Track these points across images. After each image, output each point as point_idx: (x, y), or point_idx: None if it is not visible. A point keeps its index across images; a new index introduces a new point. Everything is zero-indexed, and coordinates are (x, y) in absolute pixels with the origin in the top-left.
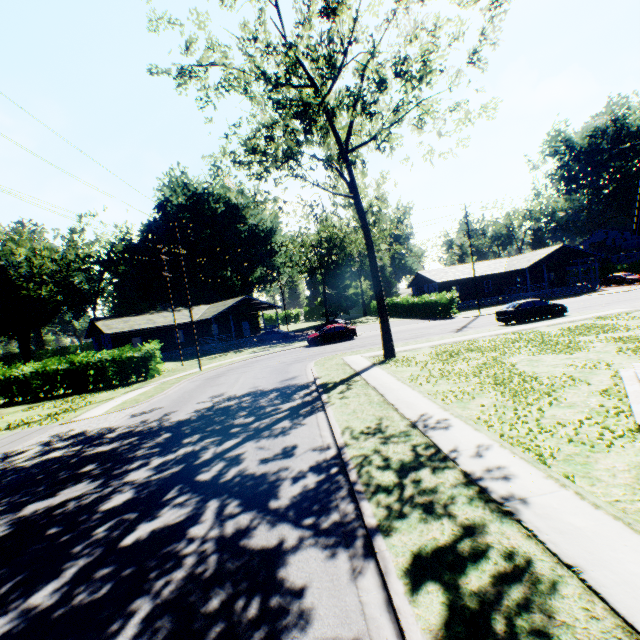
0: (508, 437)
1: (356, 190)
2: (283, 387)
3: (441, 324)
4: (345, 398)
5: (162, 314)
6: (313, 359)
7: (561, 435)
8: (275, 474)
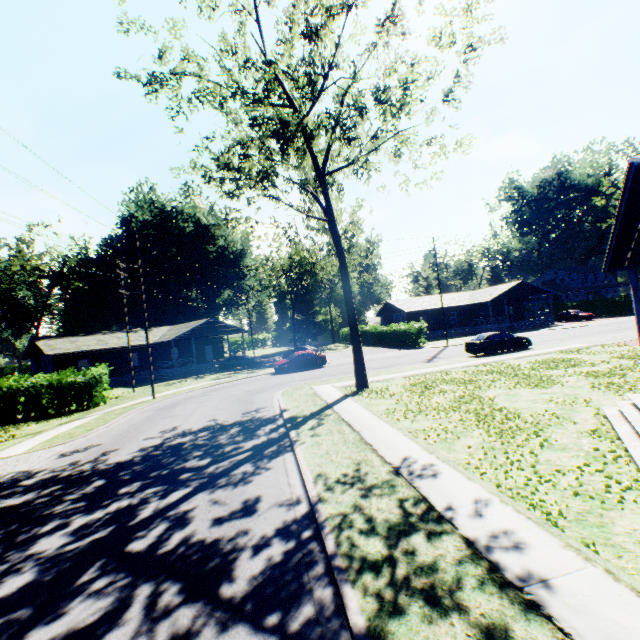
0: (506, 488)
1: (332, 214)
2: (246, 420)
3: (411, 353)
4: (317, 436)
5: (116, 334)
6: (280, 388)
7: (563, 486)
8: (231, 541)
